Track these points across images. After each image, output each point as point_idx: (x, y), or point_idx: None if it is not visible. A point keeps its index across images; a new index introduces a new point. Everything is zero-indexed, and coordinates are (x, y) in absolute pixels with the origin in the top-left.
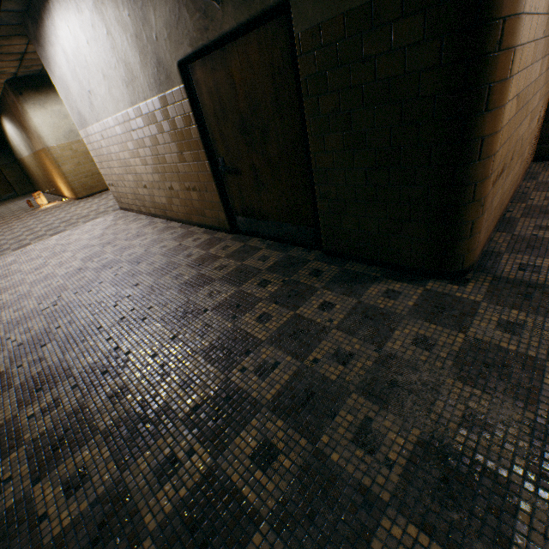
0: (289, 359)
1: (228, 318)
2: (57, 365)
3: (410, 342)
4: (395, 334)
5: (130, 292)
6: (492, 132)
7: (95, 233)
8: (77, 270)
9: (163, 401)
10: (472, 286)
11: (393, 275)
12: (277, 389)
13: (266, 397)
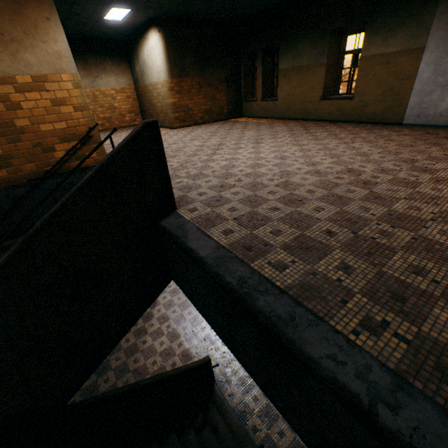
0: None
1: None
2: None
3: None
4: None
5: None
6: None
7: None
8: None
9: None
10: None
11: None
12: None
13: None
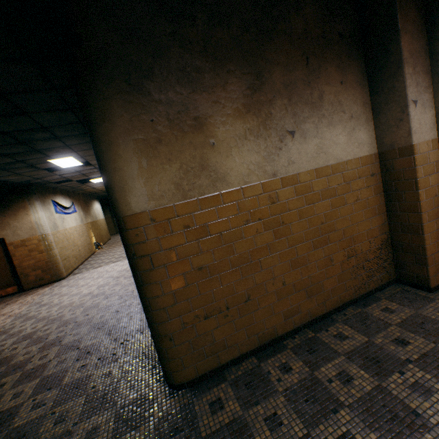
0: (50, 405)
1: (75, 359)
2: (14, 355)
3: (90, 428)
4: (94, 417)
5: (80, 319)
6: (155, 295)
7: (124, 267)
8: (88, 293)
9: (1, 400)
10: (171, 401)
11: (157, 367)
12: (24, 422)
13: (15, 424)
